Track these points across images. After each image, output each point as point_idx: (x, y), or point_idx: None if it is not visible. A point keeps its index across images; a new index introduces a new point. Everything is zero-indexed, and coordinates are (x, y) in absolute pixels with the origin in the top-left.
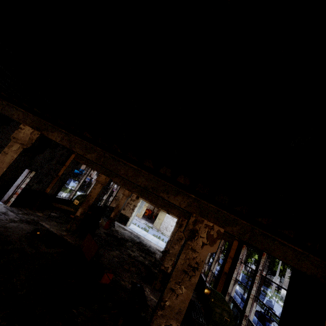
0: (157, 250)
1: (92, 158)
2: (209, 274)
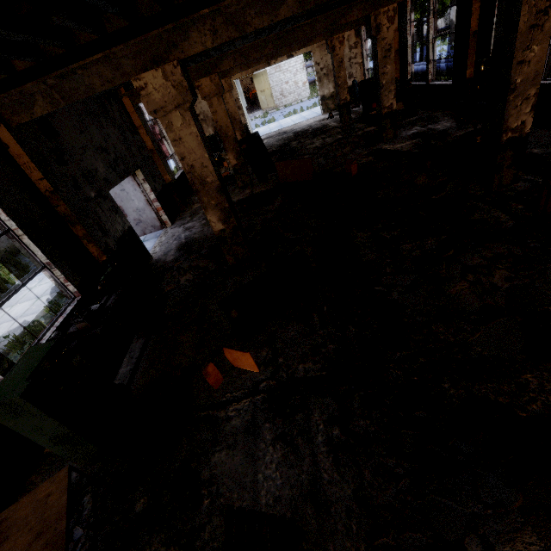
0: (321, 121)
1: (292, 11)
2: (429, 70)
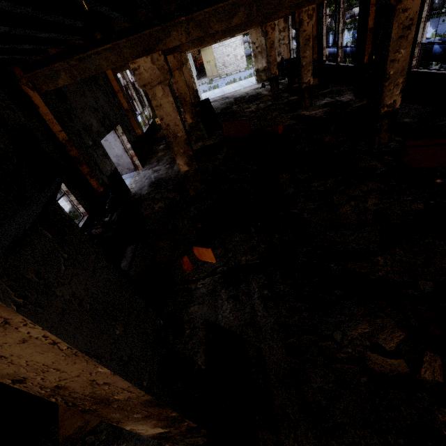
0: (255, 90)
1: (241, 20)
2: (339, 54)
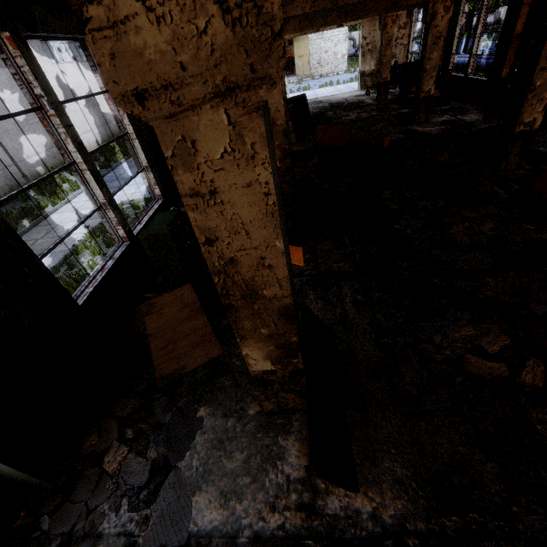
0: (357, 97)
1: None
2: (470, 63)
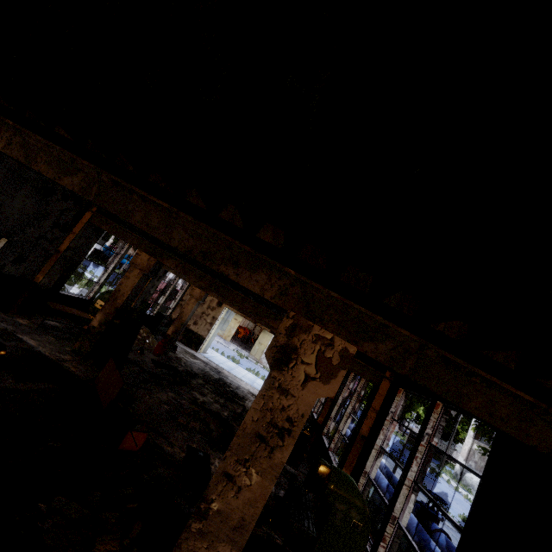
0: (250, 394)
1: (73, 186)
2: (334, 437)
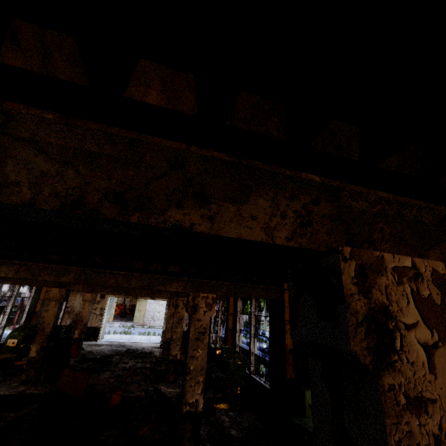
0: (153, 348)
1: (69, 280)
2: (217, 341)
